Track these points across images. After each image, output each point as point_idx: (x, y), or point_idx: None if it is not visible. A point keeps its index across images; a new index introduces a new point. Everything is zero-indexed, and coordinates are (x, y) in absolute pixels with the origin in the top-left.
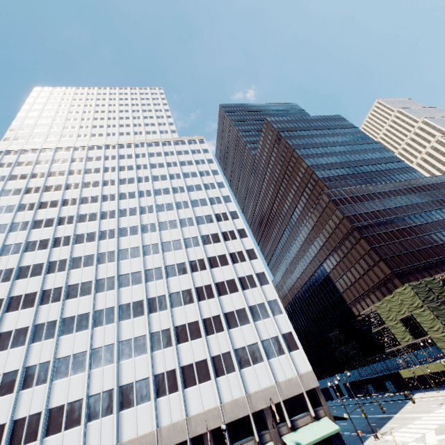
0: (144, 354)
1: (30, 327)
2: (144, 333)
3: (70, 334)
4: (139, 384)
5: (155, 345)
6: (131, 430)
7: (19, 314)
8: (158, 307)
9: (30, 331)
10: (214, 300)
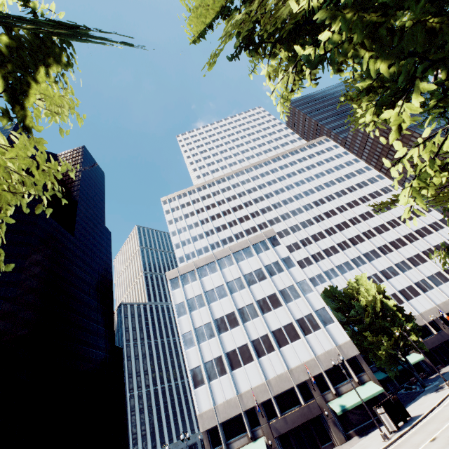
0: (399, 275)
1: (321, 273)
2: (389, 265)
3: (347, 273)
4: (408, 288)
5: (402, 270)
6: (420, 308)
7: (309, 269)
8: (387, 251)
9: (324, 275)
10: (420, 241)
